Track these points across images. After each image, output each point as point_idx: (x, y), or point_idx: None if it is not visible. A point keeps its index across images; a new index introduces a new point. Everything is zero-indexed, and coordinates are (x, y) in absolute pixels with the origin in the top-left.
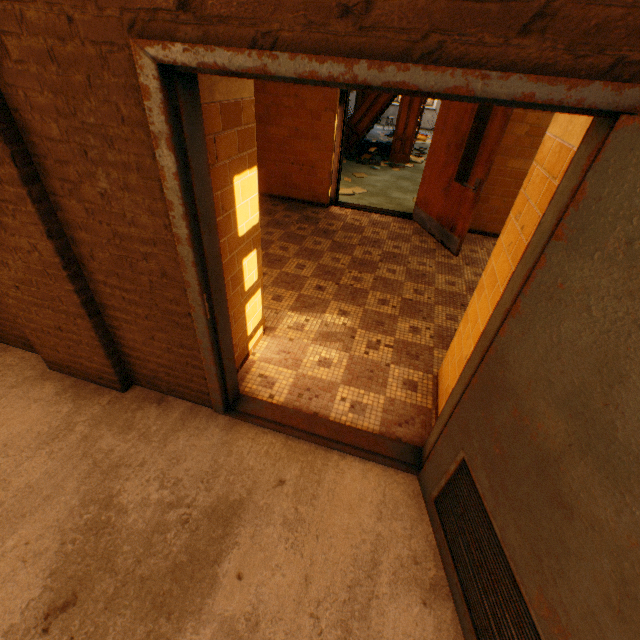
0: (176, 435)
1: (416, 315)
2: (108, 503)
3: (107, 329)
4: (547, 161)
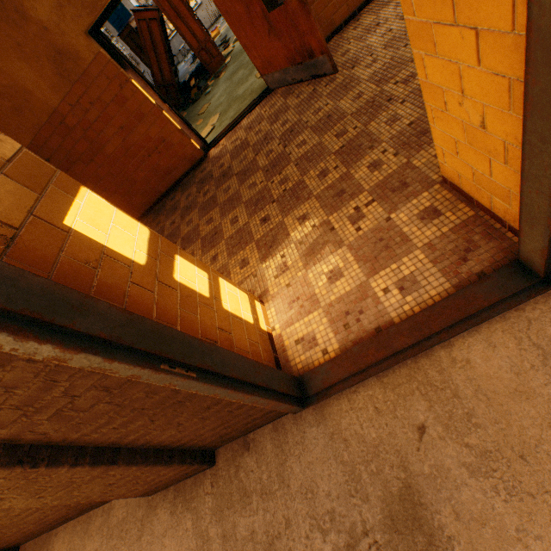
0: (287, 467)
1: (361, 153)
2: None
3: (142, 450)
4: None
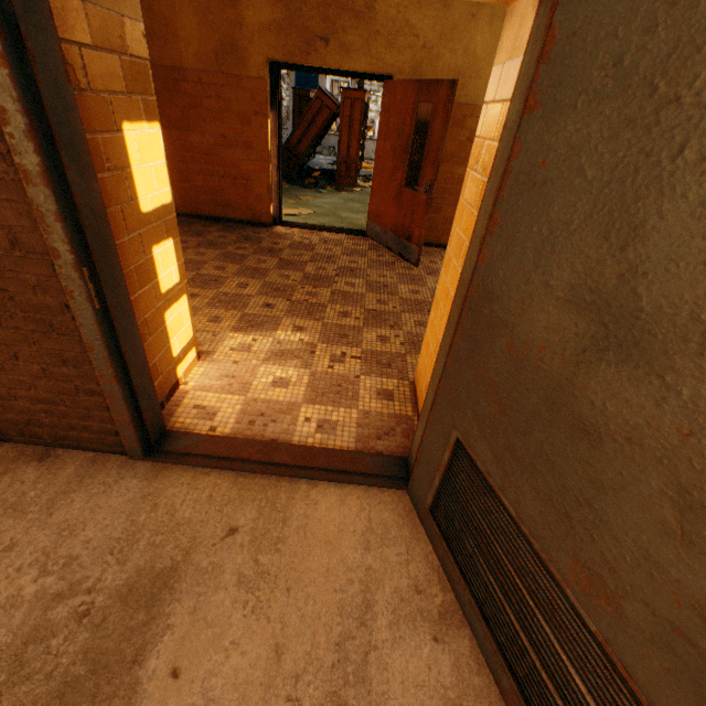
0: (69, 498)
1: (383, 324)
2: None
3: None
4: (499, 91)
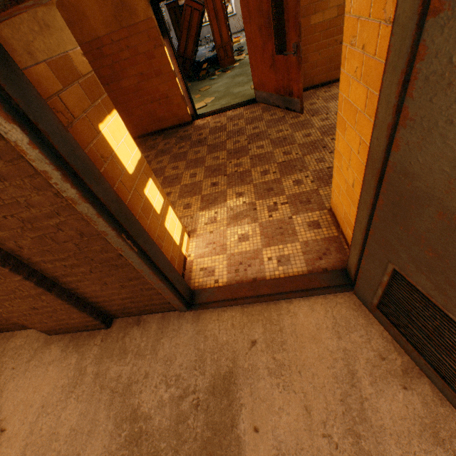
0: (161, 343)
1: (293, 171)
2: (135, 417)
3: (69, 292)
4: None
